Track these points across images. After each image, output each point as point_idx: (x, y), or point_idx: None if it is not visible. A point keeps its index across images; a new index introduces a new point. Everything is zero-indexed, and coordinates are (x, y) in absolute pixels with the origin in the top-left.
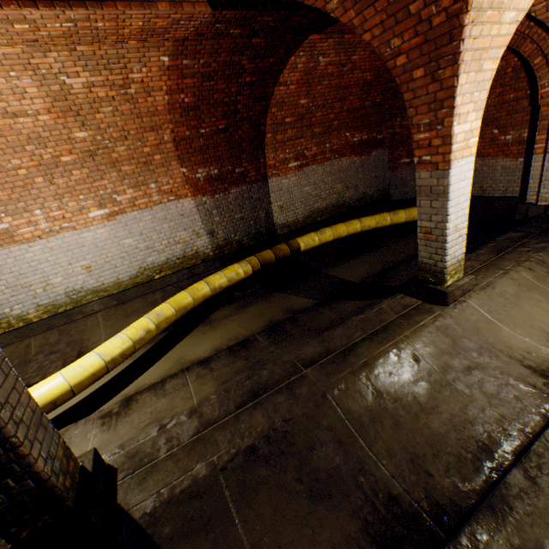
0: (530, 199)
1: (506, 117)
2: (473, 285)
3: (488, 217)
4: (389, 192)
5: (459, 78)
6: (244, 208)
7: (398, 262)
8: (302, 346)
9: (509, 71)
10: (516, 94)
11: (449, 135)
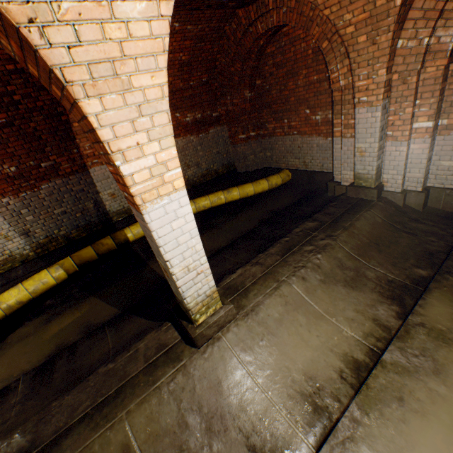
0: (337, 178)
1: (314, 98)
2: (234, 313)
3: (312, 189)
4: (235, 165)
5: (82, 105)
6: (64, 201)
7: (218, 249)
8: (14, 430)
9: (311, 53)
10: (319, 76)
11: (121, 175)
